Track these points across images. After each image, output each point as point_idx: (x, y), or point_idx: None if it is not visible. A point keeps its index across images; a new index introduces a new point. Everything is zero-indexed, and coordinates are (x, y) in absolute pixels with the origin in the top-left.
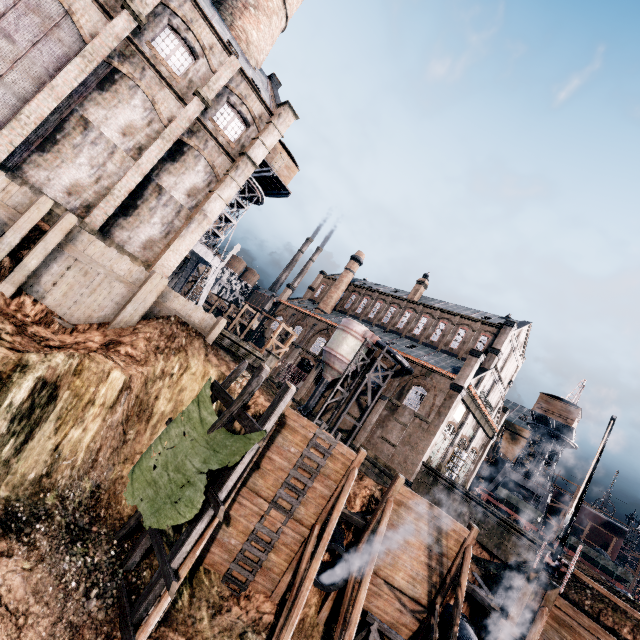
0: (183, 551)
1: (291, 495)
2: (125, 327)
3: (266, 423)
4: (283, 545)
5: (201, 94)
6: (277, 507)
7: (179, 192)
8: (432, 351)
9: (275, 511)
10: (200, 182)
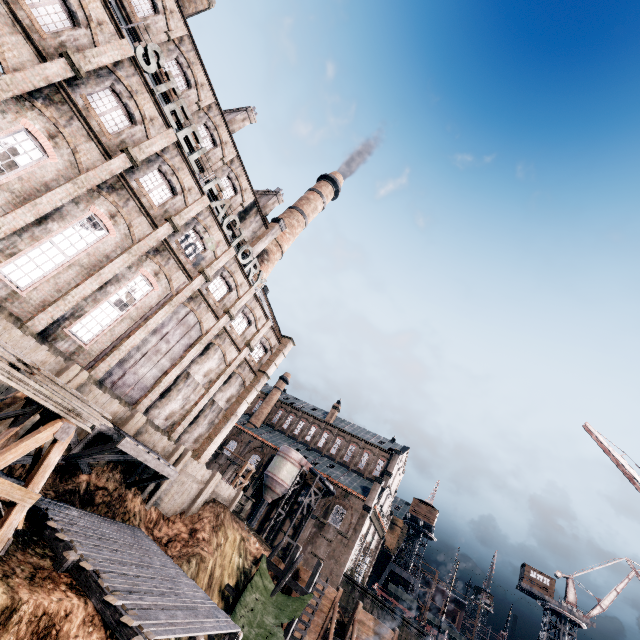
0: None
1: (301, 628)
2: (193, 514)
3: (311, 587)
4: None
5: (251, 346)
6: (294, 639)
7: (223, 401)
8: (346, 470)
9: None
10: (235, 391)
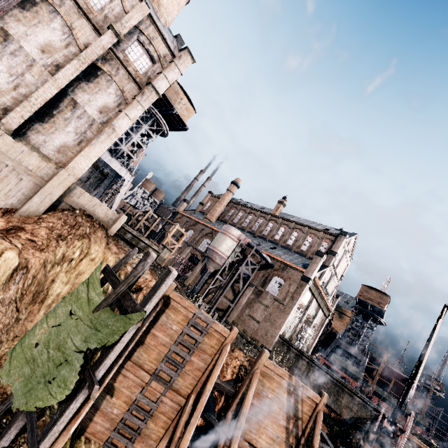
0: (54, 431)
1: (171, 368)
2: (31, 215)
3: (147, 304)
4: (161, 413)
5: (114, 28)
6: (157, 379)
7: (92, 108)
8: (288, 252)
9: (156, 382)
10: (111, 102)
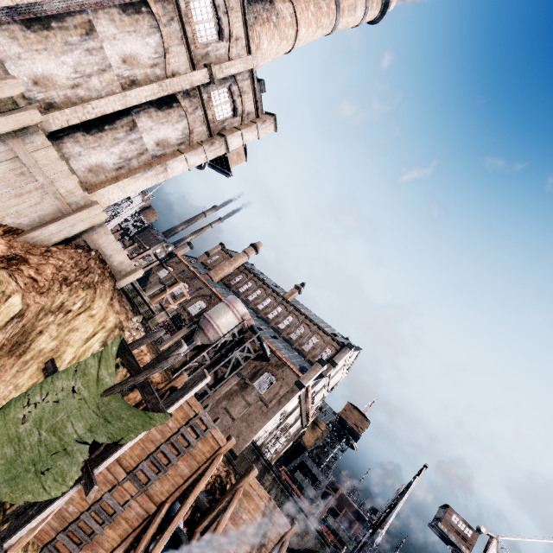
0: (25, 529)
1: (152, 469)
2: (37, 244)
3: (172, 405)
4: (124, 519)
5: (212, 70)
6: (134, 479)
7: (150, 137)
8: (288, 346)
9: (130, 483)
10: (174, 138)
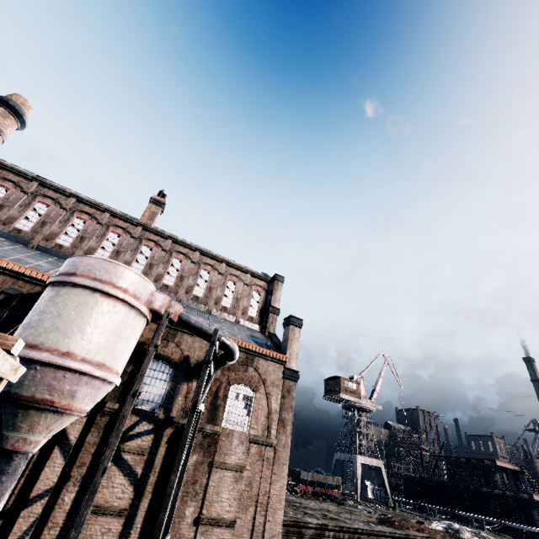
0: None
1: None
2: None
3: None
4: None
5: None
6: None
7: None
8: (205, 313)
9: None
10: None
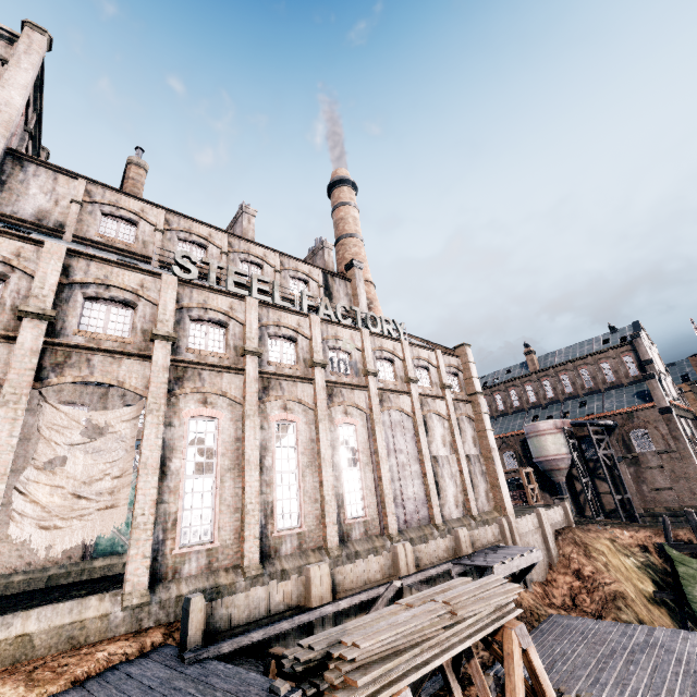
0: None
1: None
2: (557, 559)
3: None
4: None
5: (447, 385)
6: None
7: (472, 448)
8: (600, 395)
9: None
10: (471, 431)
